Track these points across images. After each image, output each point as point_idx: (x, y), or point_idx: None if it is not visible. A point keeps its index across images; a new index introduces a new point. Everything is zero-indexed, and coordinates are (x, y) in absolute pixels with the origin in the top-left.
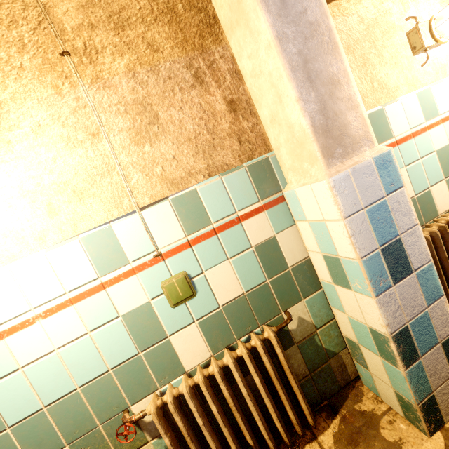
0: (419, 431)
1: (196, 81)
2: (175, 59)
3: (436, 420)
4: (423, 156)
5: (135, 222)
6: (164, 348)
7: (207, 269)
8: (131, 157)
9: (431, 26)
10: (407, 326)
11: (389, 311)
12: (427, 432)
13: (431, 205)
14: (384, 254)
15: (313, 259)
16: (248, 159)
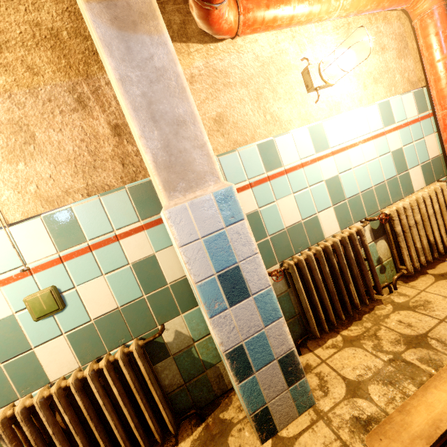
0: (256, 439)
1: (79, 104)
2: (57, 83)
3: (269, 429)
4: (312, 185)
5: (1, 238)
6: (28, 359)
7: (79, 284)
8: (3, 174)
9: (319, 68)
10: (242, 345)
11: (224, 331)
12: (259, 440)
13: (318, 229)
14: (220, 279)
15: (187, 278)
16: (131, 181)
